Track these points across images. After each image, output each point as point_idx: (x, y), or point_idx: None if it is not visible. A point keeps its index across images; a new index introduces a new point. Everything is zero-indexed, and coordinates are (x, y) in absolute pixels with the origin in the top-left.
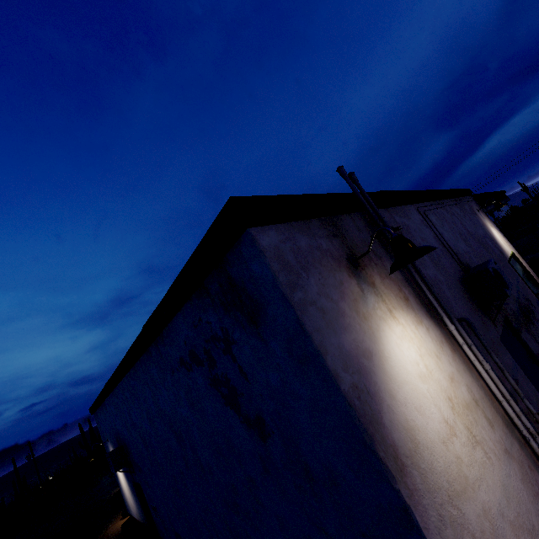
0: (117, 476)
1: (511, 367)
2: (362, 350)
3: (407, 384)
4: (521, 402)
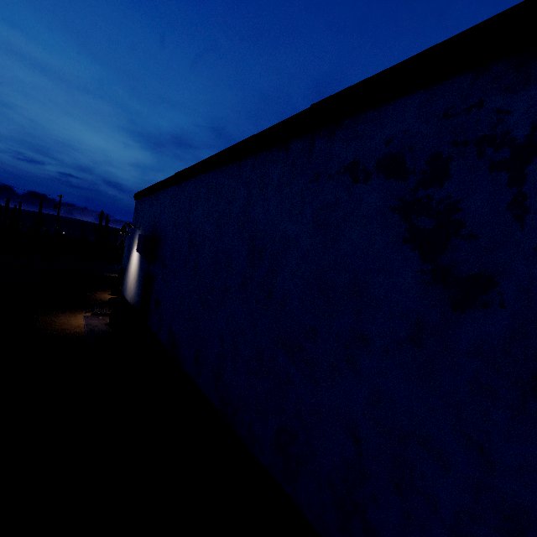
0: (129, 261)
1: None
2: None
3: None
4: None
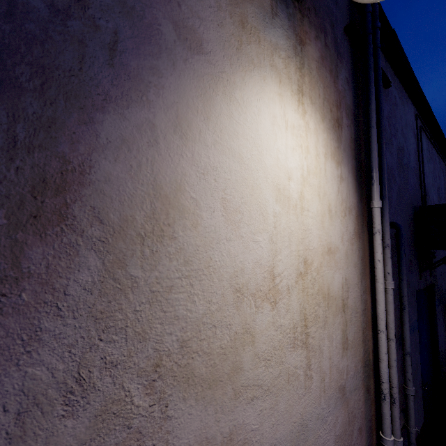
0: None
1: (410, 323)
2: (181, 18)
3: (240, 163)
4: (399, 360)
